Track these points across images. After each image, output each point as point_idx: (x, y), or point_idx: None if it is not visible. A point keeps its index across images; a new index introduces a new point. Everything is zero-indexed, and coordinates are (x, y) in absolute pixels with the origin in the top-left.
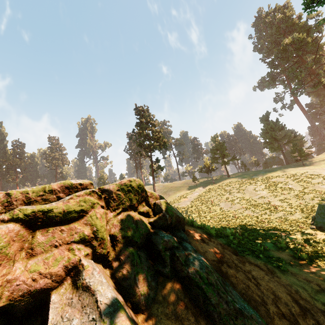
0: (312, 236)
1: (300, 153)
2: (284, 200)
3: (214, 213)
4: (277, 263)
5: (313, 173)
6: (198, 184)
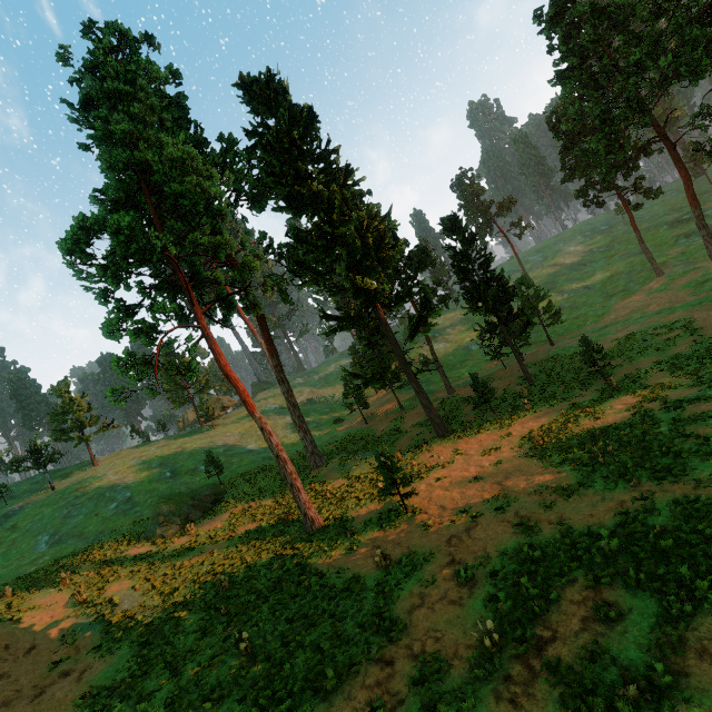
0: (118, 556)
1: (208, 411)
2: (147, 502)
3: (16, 565)
4: (17, 614)
5: (208, 446)
6: (15, 496)
